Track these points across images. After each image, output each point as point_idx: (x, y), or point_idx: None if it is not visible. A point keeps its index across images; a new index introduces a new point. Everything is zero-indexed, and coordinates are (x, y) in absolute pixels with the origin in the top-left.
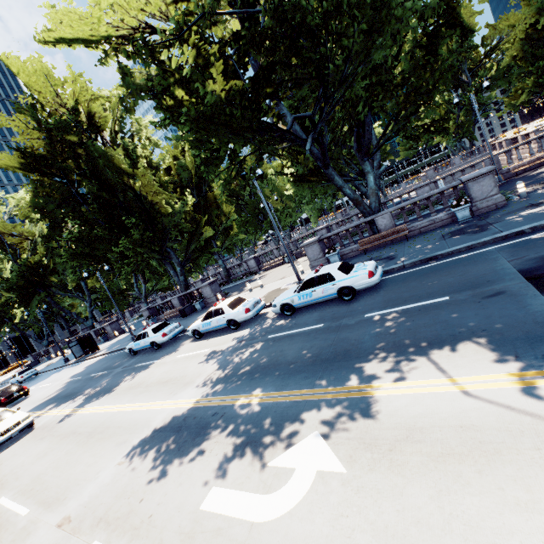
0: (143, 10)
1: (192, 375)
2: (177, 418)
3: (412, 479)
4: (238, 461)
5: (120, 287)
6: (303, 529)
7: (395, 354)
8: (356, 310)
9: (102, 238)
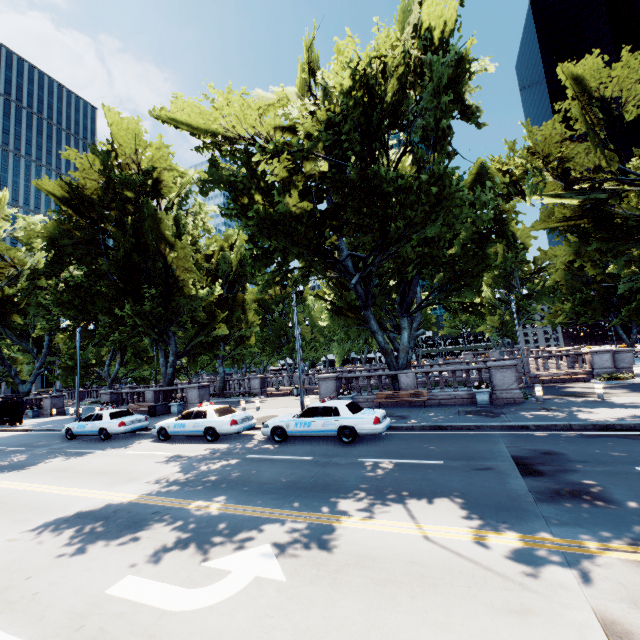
0: (253, 127)
1: (141, 472)
2: (106, 508)
3: (349, 595)
4: (168, 558)
5: (88, 358)
6: (221, 622)
7: (375, 496)
8: (351, 453)
9: (104, 294)
